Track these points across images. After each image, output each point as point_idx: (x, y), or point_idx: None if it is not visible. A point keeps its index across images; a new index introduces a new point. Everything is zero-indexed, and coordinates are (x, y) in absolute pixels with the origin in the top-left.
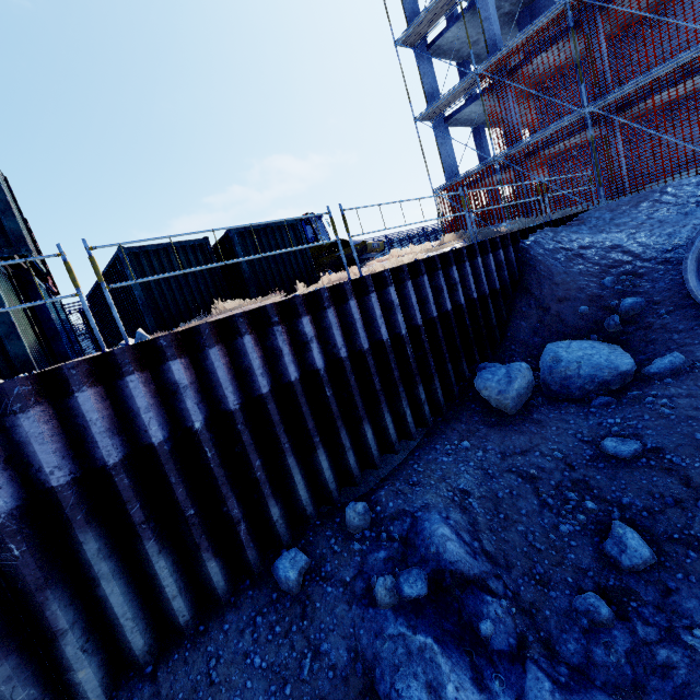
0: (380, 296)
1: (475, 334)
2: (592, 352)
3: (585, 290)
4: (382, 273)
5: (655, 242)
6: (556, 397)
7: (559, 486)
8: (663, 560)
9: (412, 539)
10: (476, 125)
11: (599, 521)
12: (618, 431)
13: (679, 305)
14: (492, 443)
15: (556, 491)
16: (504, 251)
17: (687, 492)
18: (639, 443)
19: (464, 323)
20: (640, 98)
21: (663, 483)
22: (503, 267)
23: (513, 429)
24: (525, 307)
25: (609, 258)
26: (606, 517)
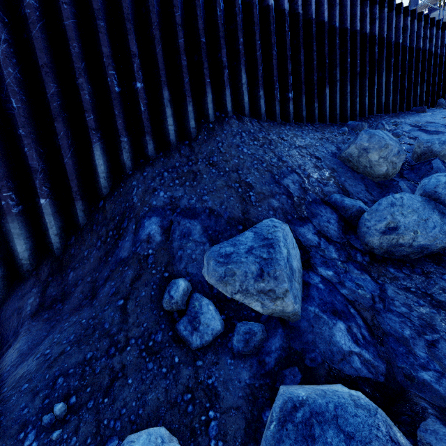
0: None
1: None
2: None
3: None
4: None
5: None
6: None
7: None
8: None
9: None
10: None
11: None
12: None
13: None
14: None
15: None
16: None
17: None
18: None
19: None
20: None
21: None
22: None
23: None
24: None
25: None
26: None
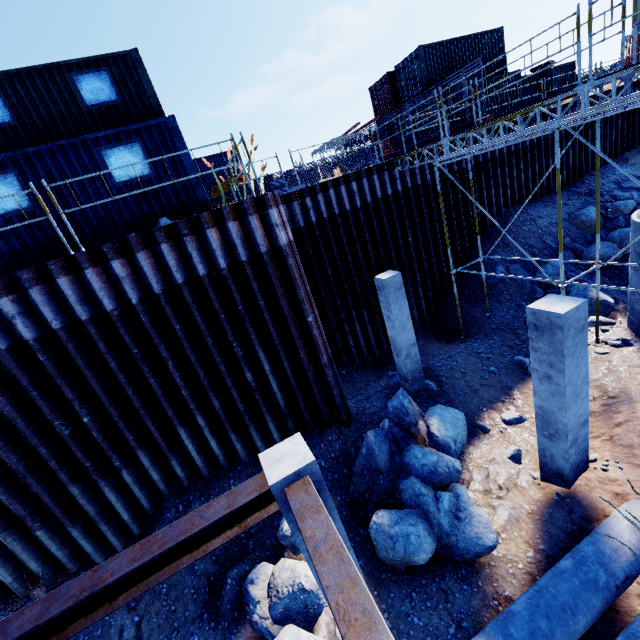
0: None
1: None
2: None
3: None
4: None
5: None
6: None
7: None
8: None
9: None
10: None
11: None
12: None
13: None
14: None
15: None
16: None
17: None
18: None
19: None
20: None
21: None
22: None
23: None
24: None
25: None
26: None
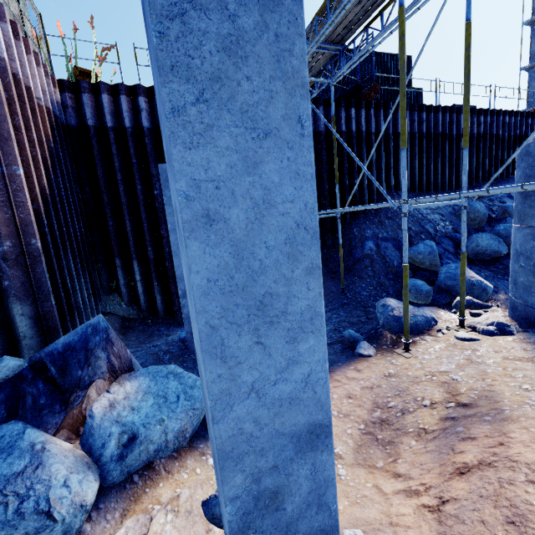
0: None
1: None
2: None
3: None
4: None
5: None
6: None
7: None
8: None
9: None
10: None
11: None
12: None
13: None
14: None
15: None
16: None
17: None
18: None
19: None
20: None
21: None
22: None
23: None
24: None
25: None
26: None
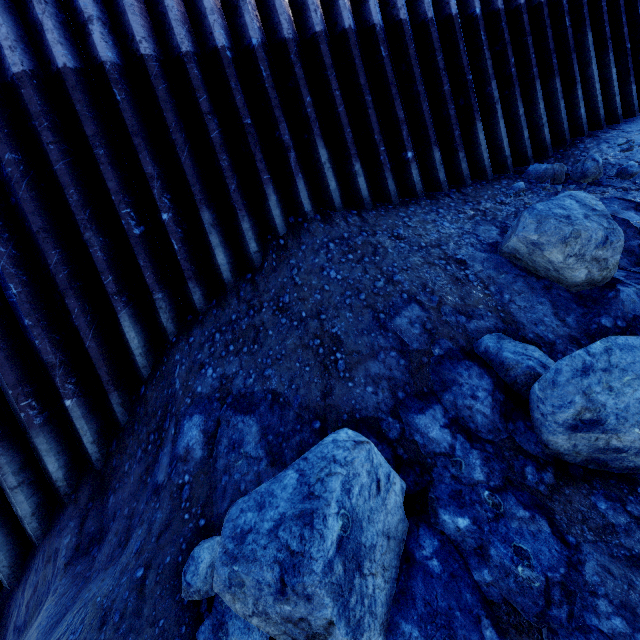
0: None
1: None
2: None
3: None
4: None
5: None
6: None
7: None
8: None
9: None
10: None
11: None
12: None
13: None
14: None
15: None
16: None
17: None
18: None
19: None
20: None
21: None
22: None
23: None
24: None
25: None
26: None
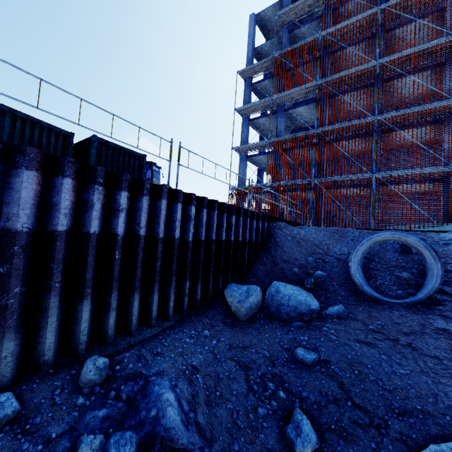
0: (183, 209)
1: (233, 263)
2: (298, 293)
3: (298, 260)
4: (191, 195)
5: (334, 248)
6: (271, 316)
7: (263, 376)
8: (323, 446)
9: (138, 401)
10: (260, 167)
11: (286, 408)
12: (305, 345)
13: (343, 282)
14: (225, 336)
15: (260, 380)
16: (262, 223)
17: (341, 394)
18: (317, 355)
19: (229, 253)
20: (334, 187)
21: (328, 385)
22: (259, 231)
23: (241, 330)
24: (265, 259)
25: (312, 248)
26: (290, 406)
